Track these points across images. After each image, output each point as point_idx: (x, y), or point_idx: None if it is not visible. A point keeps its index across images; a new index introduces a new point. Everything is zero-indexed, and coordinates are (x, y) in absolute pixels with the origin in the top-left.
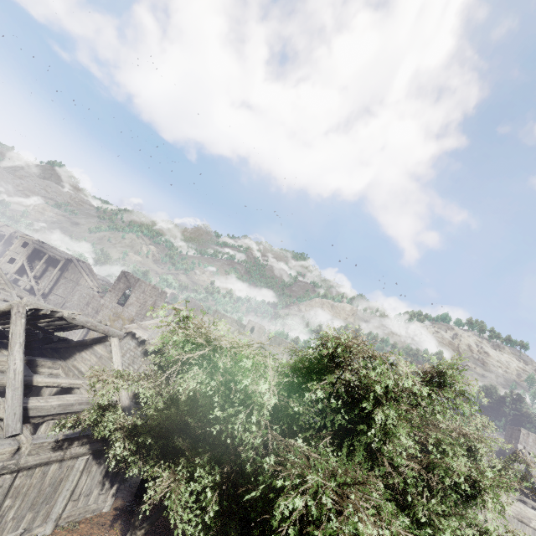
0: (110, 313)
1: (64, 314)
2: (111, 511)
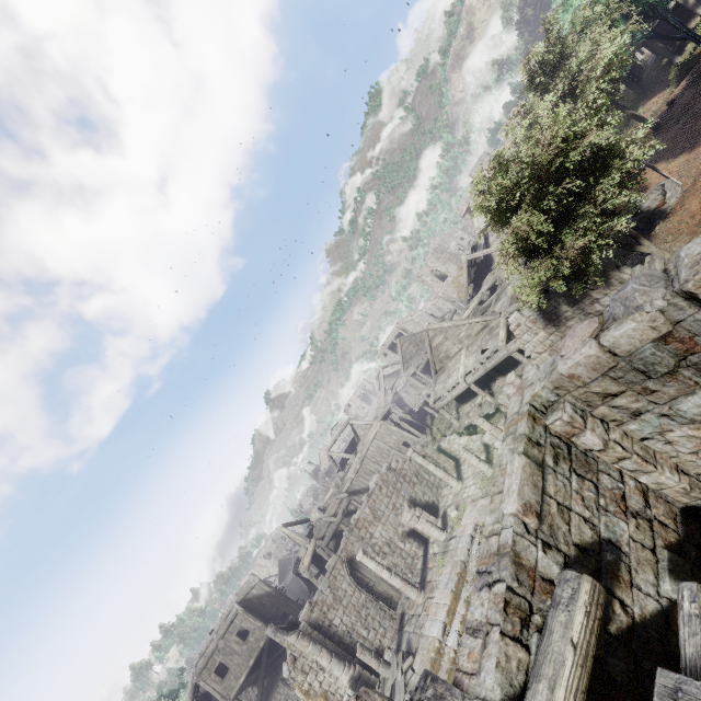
0: (452, 287)
1: (472, 243)
2: None
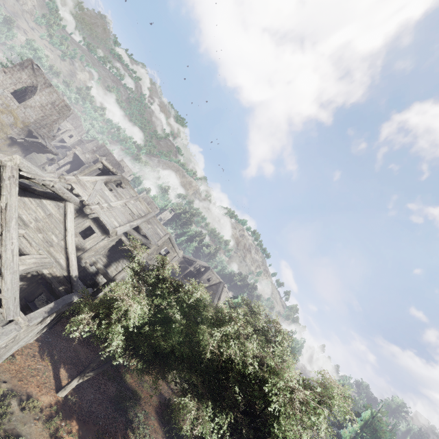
0: None
1: (50, 184)
2: (34, 342)
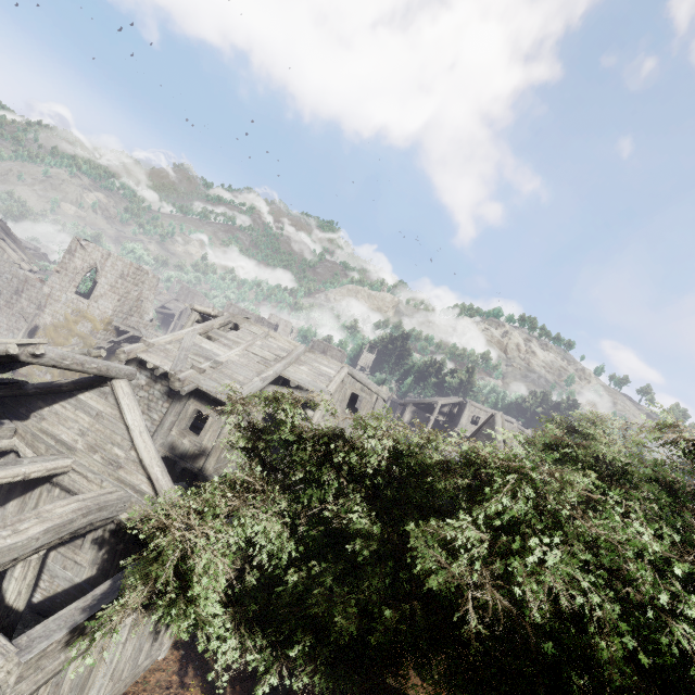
0: (65, 310)
1: (8, 349)
2: (171, 652)
